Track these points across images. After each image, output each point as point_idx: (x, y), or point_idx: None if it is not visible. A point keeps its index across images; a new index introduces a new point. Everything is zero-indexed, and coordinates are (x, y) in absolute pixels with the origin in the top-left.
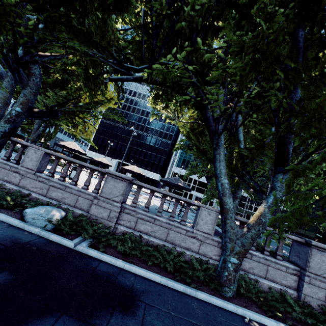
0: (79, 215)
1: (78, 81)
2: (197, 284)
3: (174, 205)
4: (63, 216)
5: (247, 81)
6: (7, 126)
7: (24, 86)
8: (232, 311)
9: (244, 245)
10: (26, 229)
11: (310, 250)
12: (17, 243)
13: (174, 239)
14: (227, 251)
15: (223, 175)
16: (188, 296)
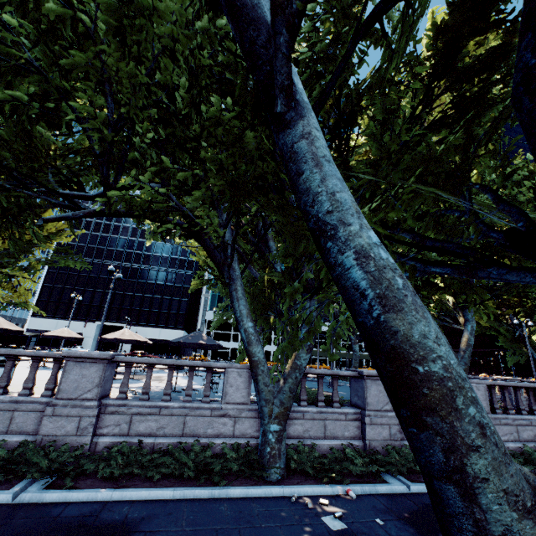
0: (19, 444)
1: None
2: (232, 480)
3: (189, 376)
4: None
5: None
6: None
7: None
8: (277, 496)
9: (283, 402)
10: None
11: (364, 383)
12: None
13: (196, 428)
14: (265, 418)
15: (246, 318)
16: (216, 500)
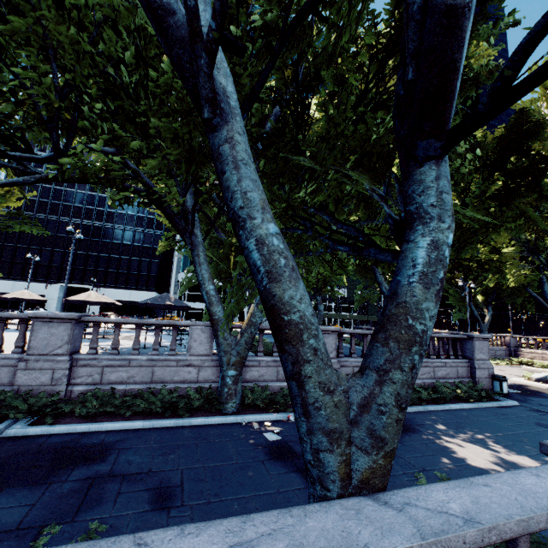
0: None
1: None
2: (195, 414)
3: (156, 333)
4: None
5: None
6: None
7: None
8: (231, 422)
9: (239, 353)
10: None
11: None
12: None
13: (164, 376)
14: (224, 366)
15: (207, 281)
16: (180, 427)
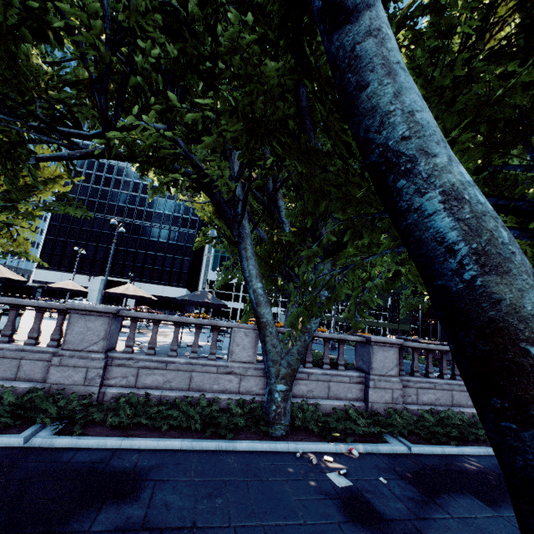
0: (28, 391)
1: None
2: (238, 434)
3: (195, 334)
4: None
5: None
6: None
7: None
8: (282, 451)
9: (290, 364)
10: None
11: (371, 348)
12: None
13: (202, 384)
14: (272, 378)
15: (255, 278)
16: (223, 452)
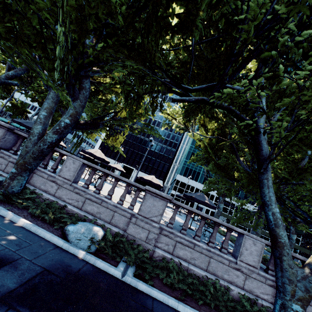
0: (117, 234)
1: (110, 93)
2: None
3: (214, 229)
4: (103, 235)
5: (275, 102)
6: (54, 136)
7: (75, 99)
8: None
9: (308, 290)
10: (71, 252)
11: None
12: (69, 273)
13: (216, 270)
14: (286, 294)
15: (274, 204)
16: None
